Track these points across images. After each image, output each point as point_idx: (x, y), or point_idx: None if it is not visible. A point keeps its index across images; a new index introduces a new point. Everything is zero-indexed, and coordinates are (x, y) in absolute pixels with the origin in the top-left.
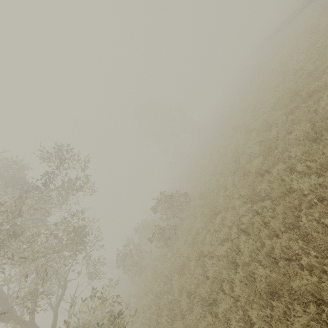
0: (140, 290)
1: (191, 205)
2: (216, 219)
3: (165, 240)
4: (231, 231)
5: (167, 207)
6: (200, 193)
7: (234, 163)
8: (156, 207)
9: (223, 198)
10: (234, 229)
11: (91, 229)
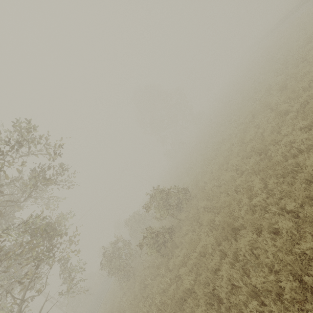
0: (126, 302)
1: (193, 205)
2: (240, 242)
3: (159, 246)
4: (284, 286)
5: (163, 205)
6: (206, 191)
7: (258, 156)
8: (150, 204)
9: (246, 207)
10: (284, 276)
11: (65, 231)
